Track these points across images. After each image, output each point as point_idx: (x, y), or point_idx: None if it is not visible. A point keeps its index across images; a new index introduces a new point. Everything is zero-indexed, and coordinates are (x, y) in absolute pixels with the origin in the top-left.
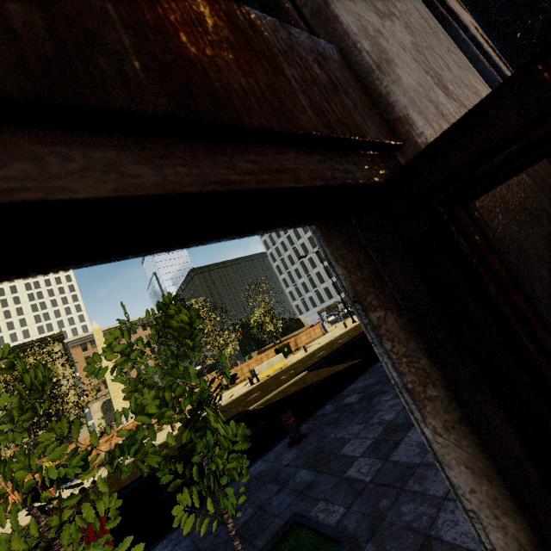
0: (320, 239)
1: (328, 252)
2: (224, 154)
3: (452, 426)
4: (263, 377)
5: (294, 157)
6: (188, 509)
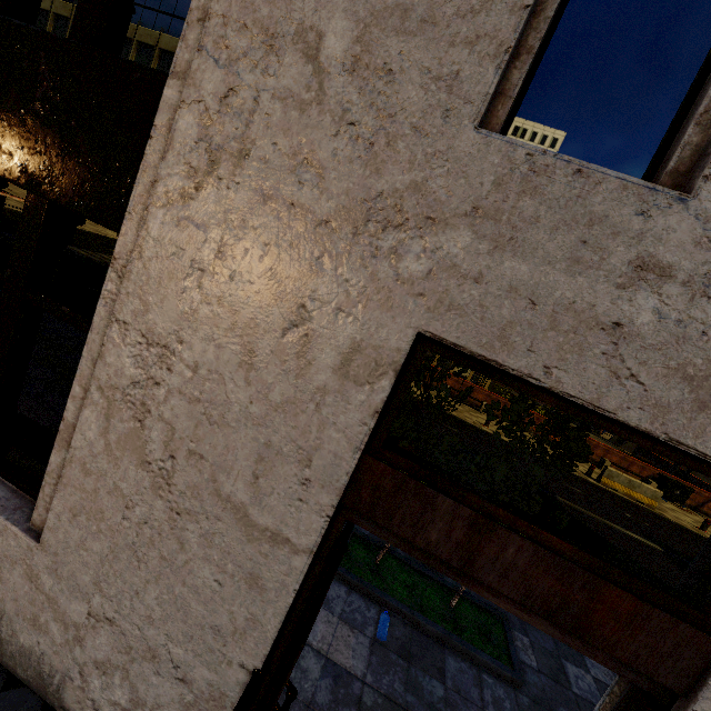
0: None
1: None
2: (576, 638)
3: None
4: (606, 484)
5: (602, 653)
6: None
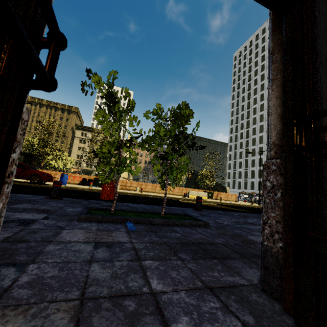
0: (270, 35)
1: (271, 39)
2: None
3: (278, 85)
4: (191, 197)
5: None
6: (158, 170)
